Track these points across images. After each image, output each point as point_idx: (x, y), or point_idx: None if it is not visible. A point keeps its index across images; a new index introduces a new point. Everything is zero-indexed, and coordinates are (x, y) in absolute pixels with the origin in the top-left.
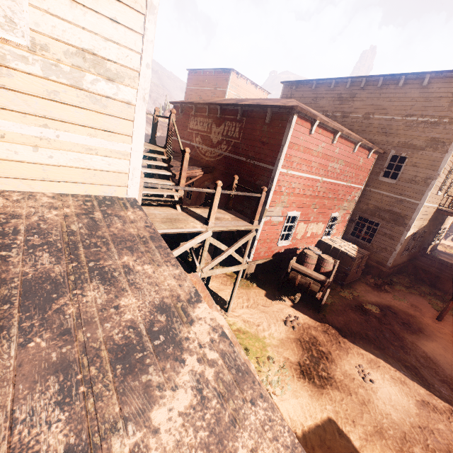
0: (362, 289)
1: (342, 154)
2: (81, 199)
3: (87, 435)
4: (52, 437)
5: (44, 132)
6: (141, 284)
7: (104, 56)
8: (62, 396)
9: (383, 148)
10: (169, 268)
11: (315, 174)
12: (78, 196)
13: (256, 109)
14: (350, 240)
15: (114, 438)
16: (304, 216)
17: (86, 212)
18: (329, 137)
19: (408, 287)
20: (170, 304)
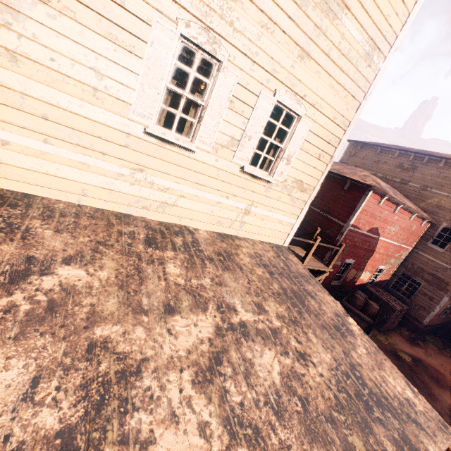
0: (396, 338)
1: (399, 221)
2: (269, 246)
3: (344, 349)
4: (336, 346)
5: (269, 213)
6: (323, 302)
7: (304, 182)
8: (331, 336)
9: (436, 219)
10: (327, 296)
11: (374, 233)
12: (267, 243)
13: (337, 176)
14: (389, 291)
15: (351, 352)
16: (357, 264)
17: (278, 255)
18: (392, 207)
19: (440, 347)
20: (339, 314)
